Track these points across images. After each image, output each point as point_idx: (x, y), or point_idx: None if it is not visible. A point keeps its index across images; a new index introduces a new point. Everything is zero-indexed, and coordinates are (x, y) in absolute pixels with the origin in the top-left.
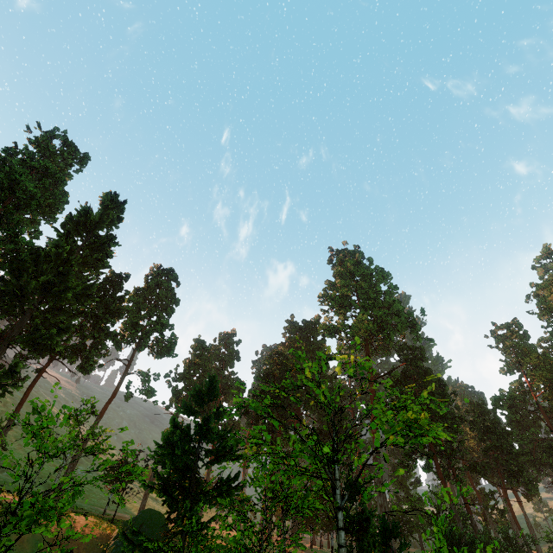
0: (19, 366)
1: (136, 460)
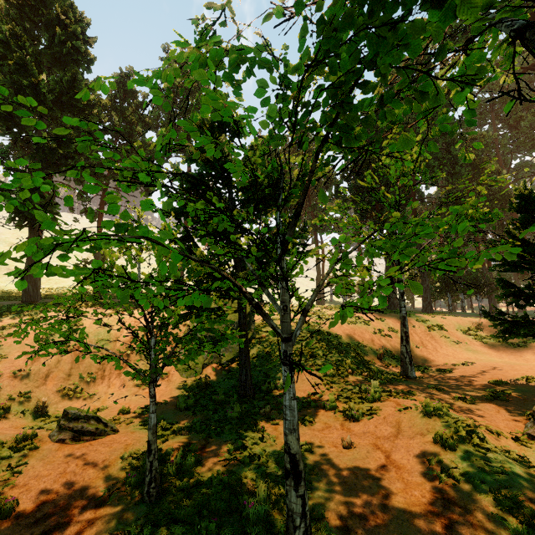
0: None
1: None
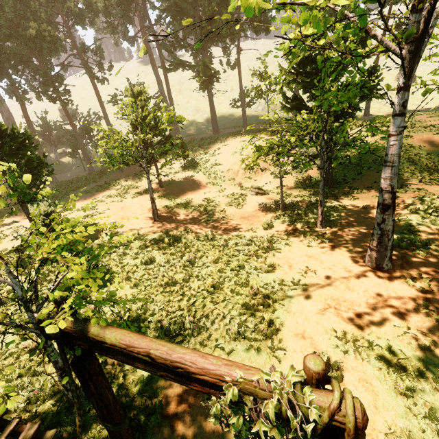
0: (206, 62)
1: (170, 115)
